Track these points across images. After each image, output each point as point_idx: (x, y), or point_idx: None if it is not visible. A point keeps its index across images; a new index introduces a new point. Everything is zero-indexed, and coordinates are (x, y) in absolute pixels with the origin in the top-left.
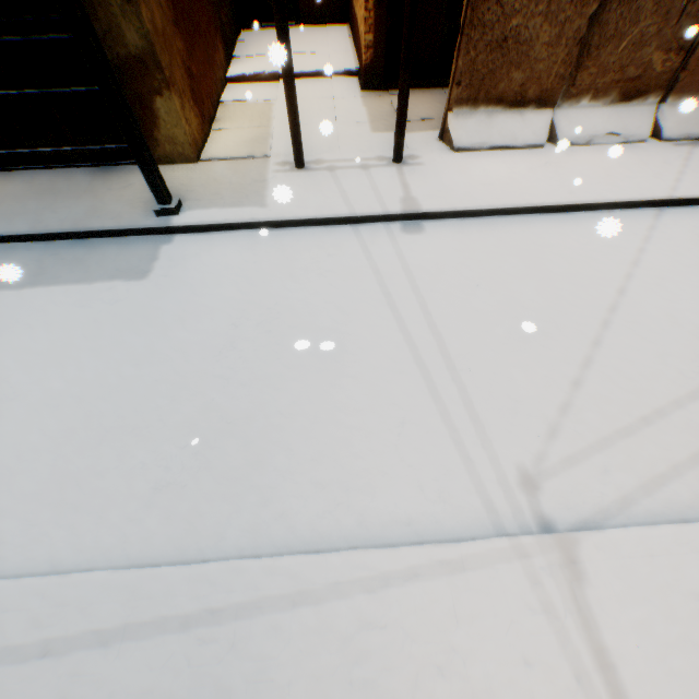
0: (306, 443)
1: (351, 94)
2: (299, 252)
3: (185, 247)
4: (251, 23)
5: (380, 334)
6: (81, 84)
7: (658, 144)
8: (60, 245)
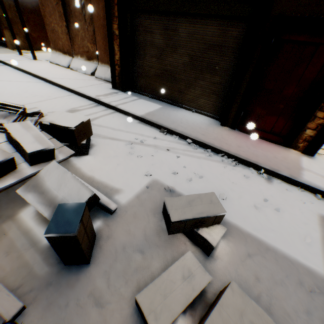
0: None
1: None
2: None
3: None
4: None
5: None
6: None
7: (92, 77)
8: None
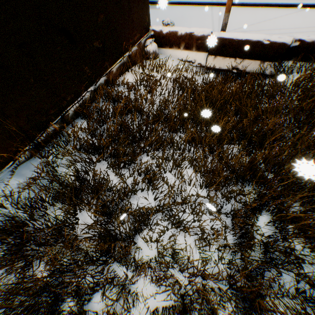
0: (183, 26)
1: None
2: (195, 9)
3: (169, 7)
4: None
5: (206, 18)
6: None
7: None
8: None
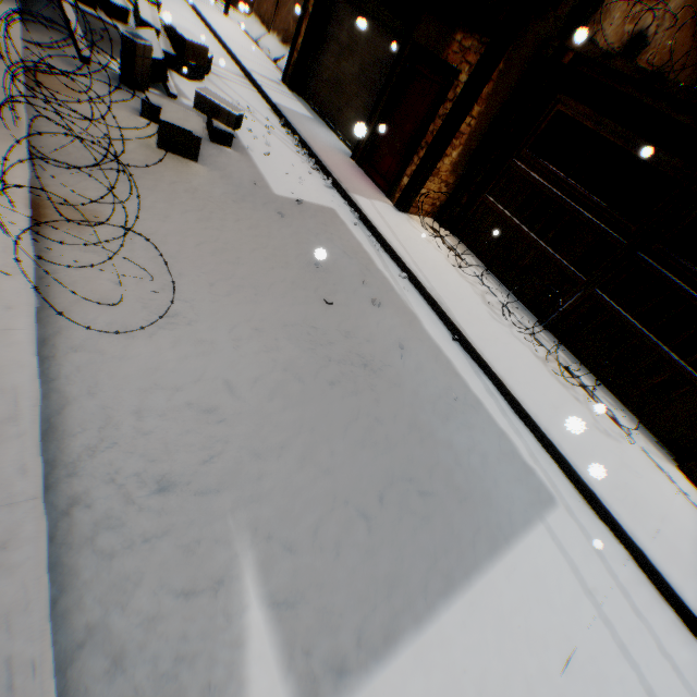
0: None
1: None
2: None
3: None
4: None
5: None
6: None
7: (273, 64)
8: None
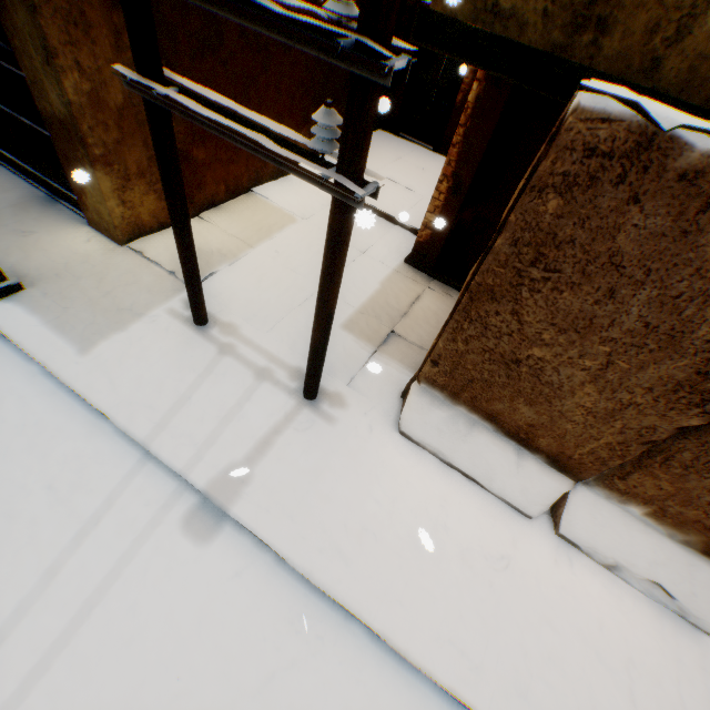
0: None
1: (389, 258)
2: (34, 450)
3: None
4: (392, 126)
5: None
6: (28, 115)
7: None
8: None
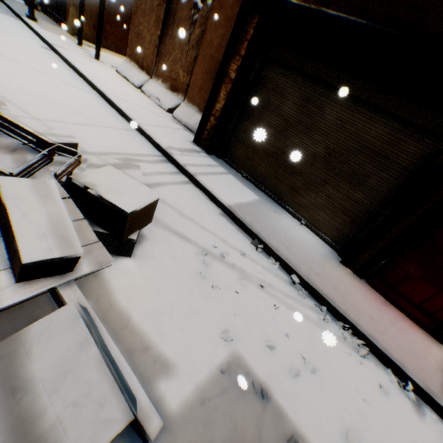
0: None
1: None
2: (17, 29)
3: (14, 20)
4: None
5: None
6: None
7: (168, 114)
8: (9, 11)
